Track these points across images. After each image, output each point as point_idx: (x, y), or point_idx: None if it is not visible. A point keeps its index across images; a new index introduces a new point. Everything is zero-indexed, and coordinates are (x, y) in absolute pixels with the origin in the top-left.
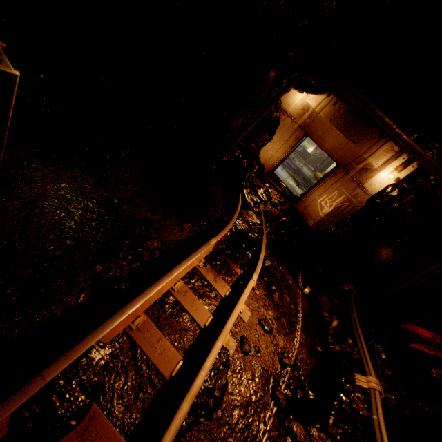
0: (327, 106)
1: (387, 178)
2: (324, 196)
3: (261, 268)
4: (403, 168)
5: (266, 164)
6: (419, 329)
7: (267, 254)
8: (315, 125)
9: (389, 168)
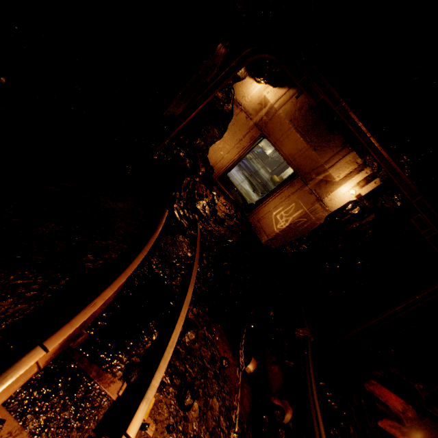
0: (288, 103)
1: (348, 193)
2: (280, 208)
3: (174, 353)
4: (365, 183)
5: (217, 166)
6: (386, 392)
7: (193, 316)
8: (274, 124)
9: (351, 183)
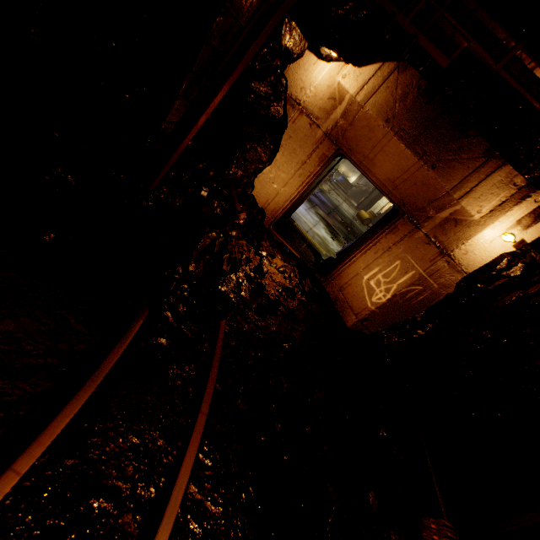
0: (380, 91)
1: (499, 241)
2: (376, 270)
3: None
4: (533, 220)
5: (269, 208)
6: None
7: None
8: (357, 131)
9: (504, 221)
